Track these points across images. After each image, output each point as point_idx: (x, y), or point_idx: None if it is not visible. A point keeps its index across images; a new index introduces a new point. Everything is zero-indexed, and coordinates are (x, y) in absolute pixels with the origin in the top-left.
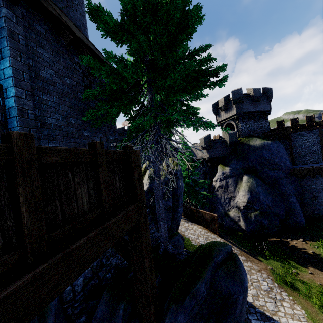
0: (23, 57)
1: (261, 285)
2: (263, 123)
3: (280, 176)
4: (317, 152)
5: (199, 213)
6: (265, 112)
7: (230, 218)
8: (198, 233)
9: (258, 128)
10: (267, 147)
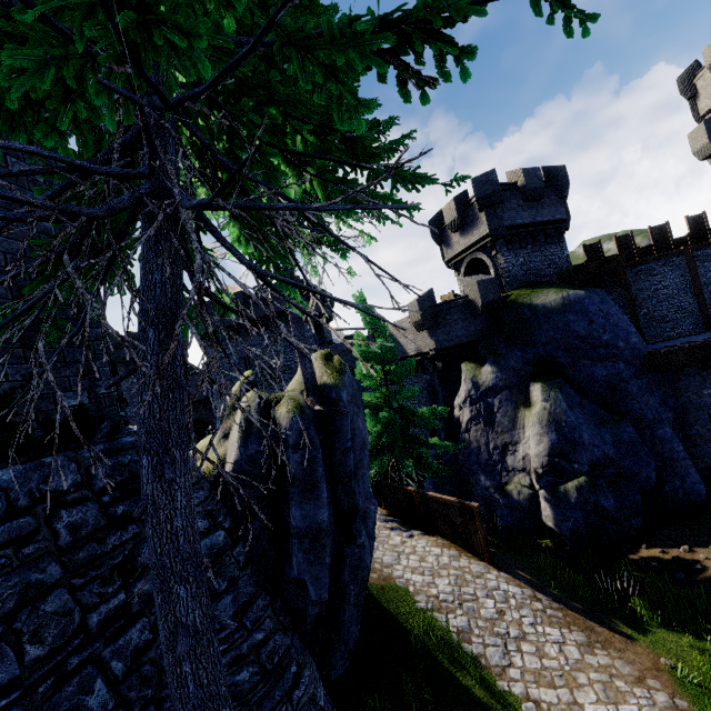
0: None
1: None
2: (556, 251)
3: (623, 376)
4: (688, 309)
5: (428, 501)
6: (556, 224)
7: (512, 503)
8: (432, 566)
9: (546, 265)
10: (577, 306)
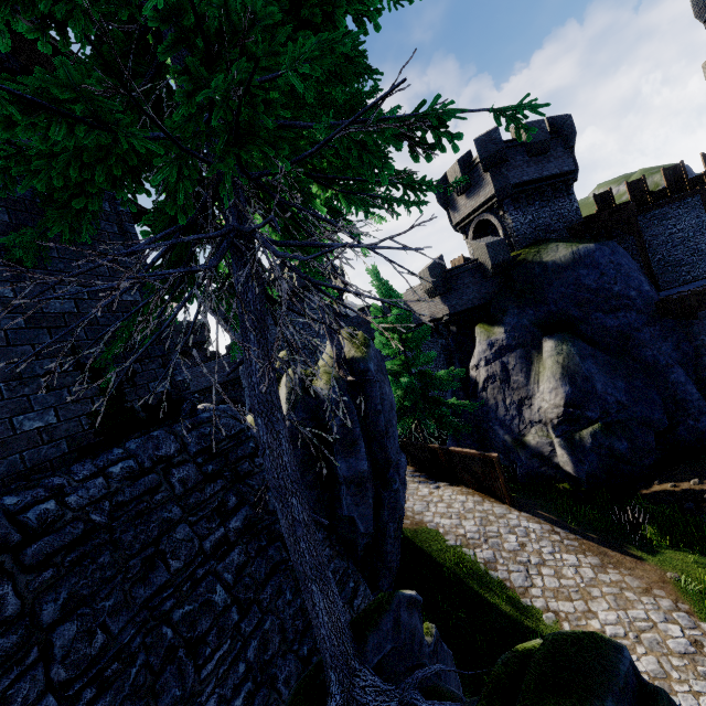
0: None
1: (666, 638)
2: (565, 205)
3: (635, 325)
4: (705, 251)
5: (451, 455)
6: (564, 177)
7: (531, 452)
8: (459, 511)
9: (555, 220)
10: (587, 260)
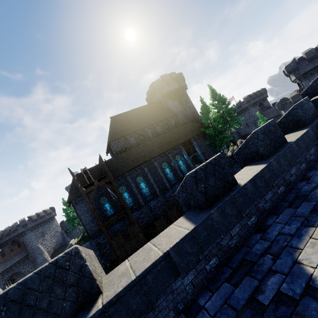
0: (197, 146)
1: None
2: None
3: None
4: None
5: None
6: None
7: None
8: None
9: None
10: None
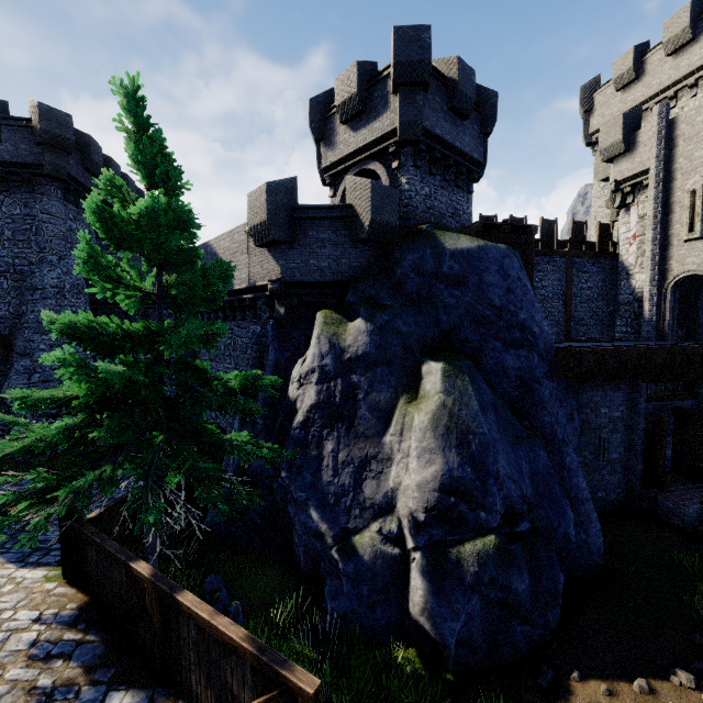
0: None
1: None
2: (462, 201)
3: (537, 374)
4: (556, 317)
5: (179, 614)
6: (471, 165)
7: (361, 571)
8: None
9: (450, 213)
10: (494, 264)
